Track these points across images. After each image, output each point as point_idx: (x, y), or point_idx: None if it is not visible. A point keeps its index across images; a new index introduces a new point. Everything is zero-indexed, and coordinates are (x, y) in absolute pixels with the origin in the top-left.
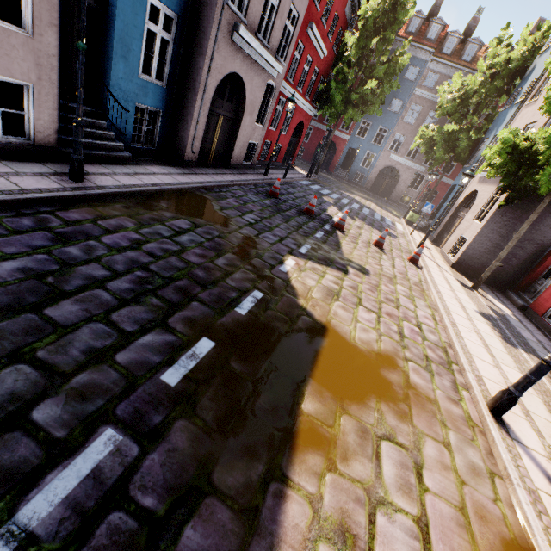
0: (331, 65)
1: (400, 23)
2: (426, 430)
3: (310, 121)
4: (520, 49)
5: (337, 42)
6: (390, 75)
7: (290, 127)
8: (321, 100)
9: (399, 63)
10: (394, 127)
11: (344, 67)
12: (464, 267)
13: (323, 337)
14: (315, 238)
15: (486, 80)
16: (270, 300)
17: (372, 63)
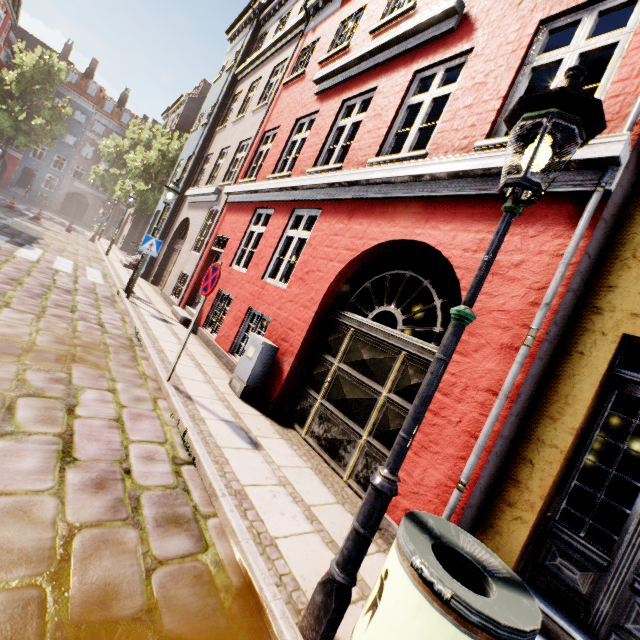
0: None
1: (58, 84)
2: (83, 250)
3: None
4: (146, 135)
5: None
6: (57, 120)
7: None
8: None
9: (64, 112)
10: (74, 159)
11: (9, 100)
12: (127, 249)
13: (45, 234)
14: (24, 218)
15: (133, 146)
16: (18, 223)
17: (36, 93)
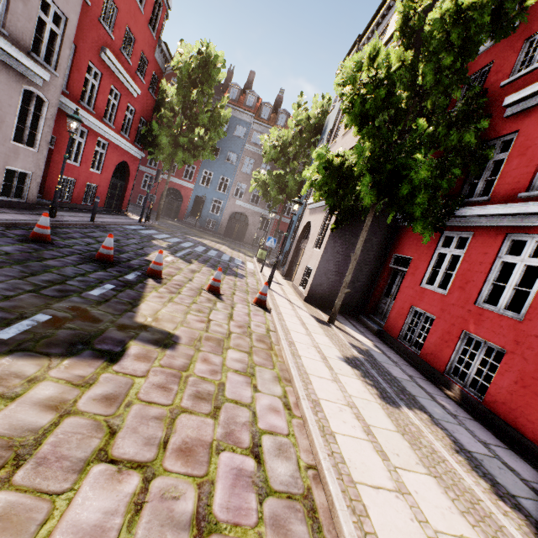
0: (153, 109)
1: (216, 80)
2: None
3: (149, 170)
4: (314, 111)
5: (155, 87)
6: (215, 123)
7: (107, 166)
8: (146, 141)
9: (222, 115)
10: (235, 177)
11: (166, 111)
12: (316, 298)
13: None
14: (84, 296)
15: (297, 135)
16: None
17: None
